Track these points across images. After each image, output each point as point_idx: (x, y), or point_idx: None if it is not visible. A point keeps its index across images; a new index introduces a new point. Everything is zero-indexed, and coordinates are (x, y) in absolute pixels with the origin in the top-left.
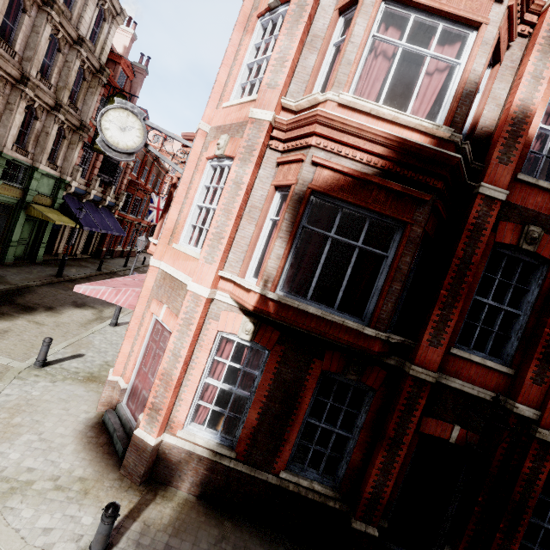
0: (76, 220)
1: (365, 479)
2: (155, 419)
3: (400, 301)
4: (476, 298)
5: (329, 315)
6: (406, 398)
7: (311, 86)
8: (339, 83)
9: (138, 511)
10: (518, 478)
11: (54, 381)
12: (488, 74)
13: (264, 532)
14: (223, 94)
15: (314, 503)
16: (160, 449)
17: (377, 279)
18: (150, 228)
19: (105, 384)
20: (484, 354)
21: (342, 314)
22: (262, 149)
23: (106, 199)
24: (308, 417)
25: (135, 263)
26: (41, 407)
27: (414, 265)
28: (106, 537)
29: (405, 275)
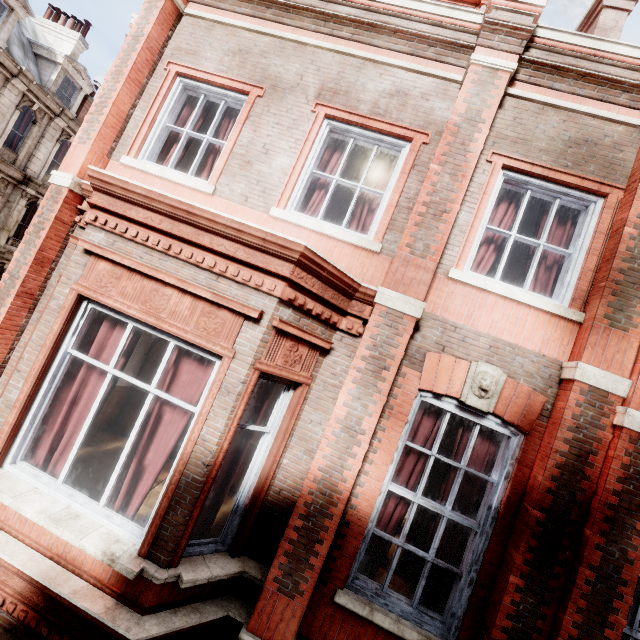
0: None
1: None
2: None
3: None
4: None
5: None
6: None
7: None
8: None
9: None
10: None
11: None
12: (287, 400)
13: None
14: None
15: None
16: None
17: None
18: None
19: None
20: None
21: None
22: None
23: None
24: None
25: None
26: None
27: None
28: None
29: None
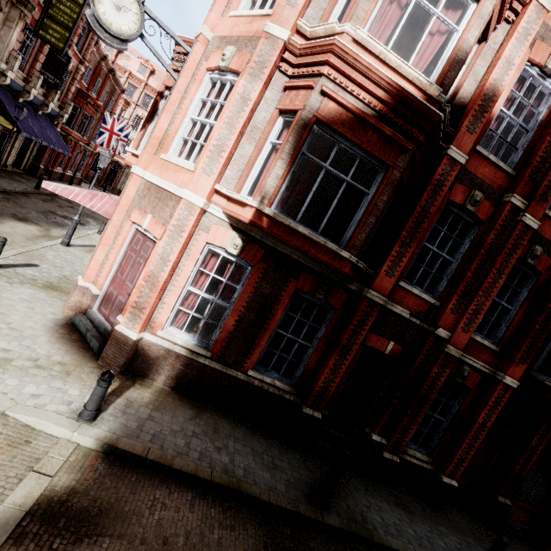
0: (12, 121)
1: (318, 377)
2: (138, 317)
3: (369, 237)
4: (425, 244)
5: (315, 235)
6: (360, 315)
7: (328, 15)
8: (357, 18)
9: (121, 392)
10: (427, 379)
11: (11, 282)
12: (475, 49)
13: (229, 416)
14: (231, 0)
15: (274, 395)
16: (139, 346)
17: (357, 213)
18: (95, 155)
19: (73, 290)
20: (422, 289)
21: (324, 238)
22: (273, 68)
23: (49, 106)
24: (277, 328)
25: (95, 180)
26: (3, 302)
27: (386, 208)
28: (101, 398)
29: (380, 211)
